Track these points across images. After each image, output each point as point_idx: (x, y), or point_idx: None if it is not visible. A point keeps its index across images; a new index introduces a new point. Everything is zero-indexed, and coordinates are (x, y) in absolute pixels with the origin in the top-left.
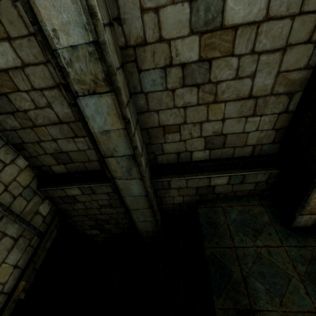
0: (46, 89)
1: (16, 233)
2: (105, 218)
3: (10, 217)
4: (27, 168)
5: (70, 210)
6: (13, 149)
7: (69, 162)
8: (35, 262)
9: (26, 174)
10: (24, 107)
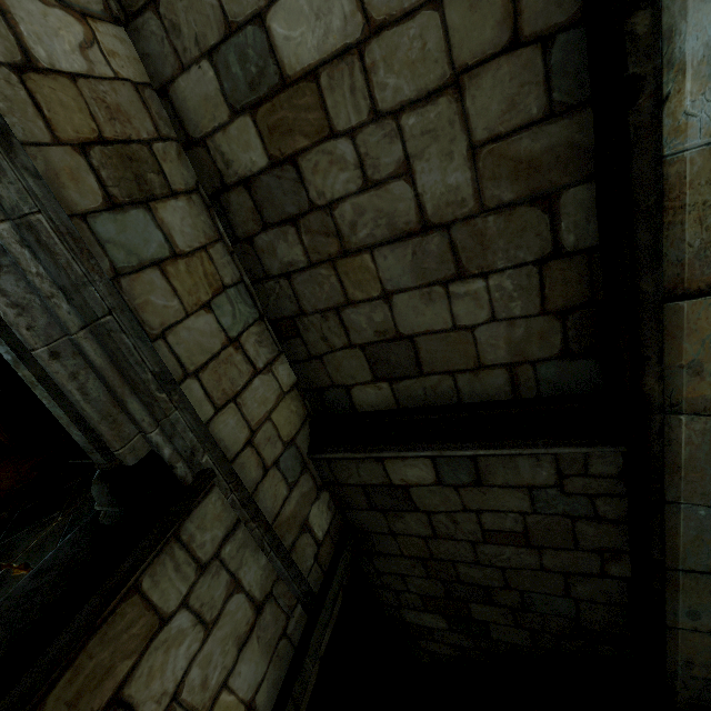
0: (414, 104)
1: (259, 586)
2: (485, 583)
3: (252, 530)
4: (293, 392)
5: (379, 533)
6: (271, 335)
7: (408, 374)
8: (297, 702)
9: (291, 408)
10: (332, 193)
